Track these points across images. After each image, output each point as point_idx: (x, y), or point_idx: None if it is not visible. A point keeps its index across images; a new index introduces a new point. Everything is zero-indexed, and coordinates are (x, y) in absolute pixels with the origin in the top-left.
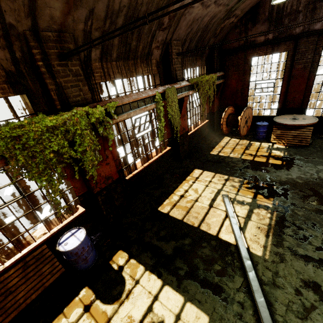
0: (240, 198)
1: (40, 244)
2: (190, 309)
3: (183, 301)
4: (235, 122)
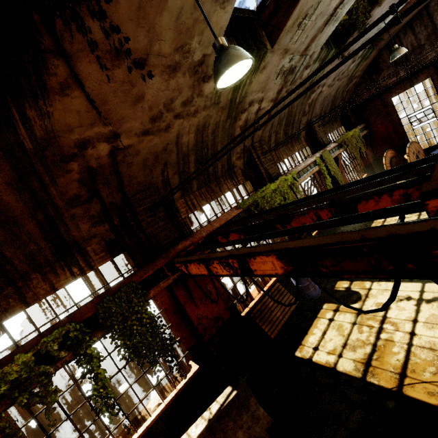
0: None
1: (274, 283)
2: (431, 285)
3: (421, 284)
4: (402, 162)
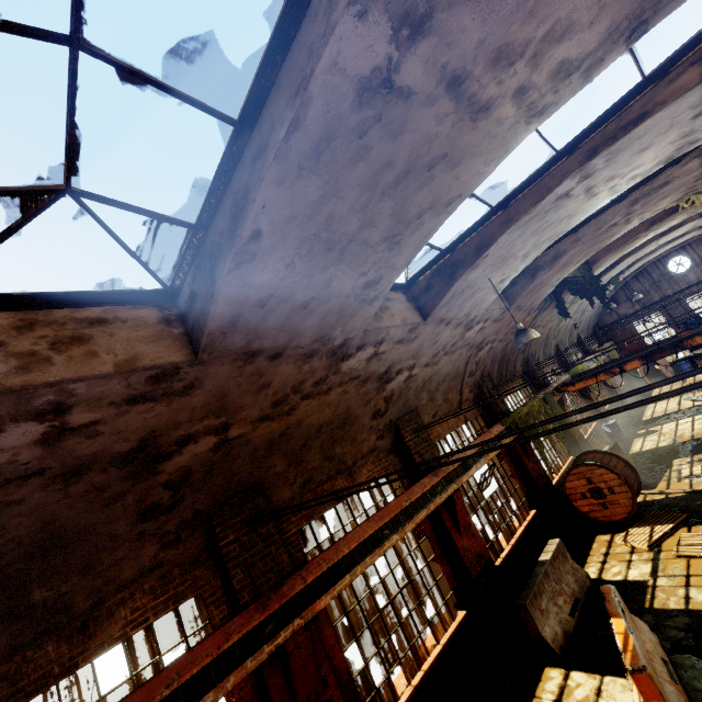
0: (697, 395)
1: (591, 433)
2: (697, 416)
3: (692, 417)
4: (654, 371)
